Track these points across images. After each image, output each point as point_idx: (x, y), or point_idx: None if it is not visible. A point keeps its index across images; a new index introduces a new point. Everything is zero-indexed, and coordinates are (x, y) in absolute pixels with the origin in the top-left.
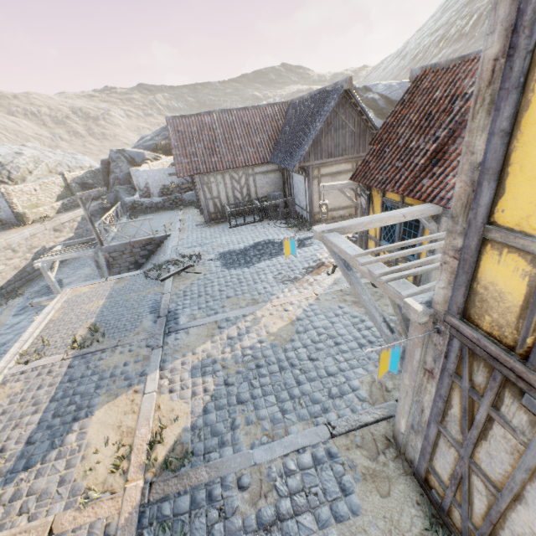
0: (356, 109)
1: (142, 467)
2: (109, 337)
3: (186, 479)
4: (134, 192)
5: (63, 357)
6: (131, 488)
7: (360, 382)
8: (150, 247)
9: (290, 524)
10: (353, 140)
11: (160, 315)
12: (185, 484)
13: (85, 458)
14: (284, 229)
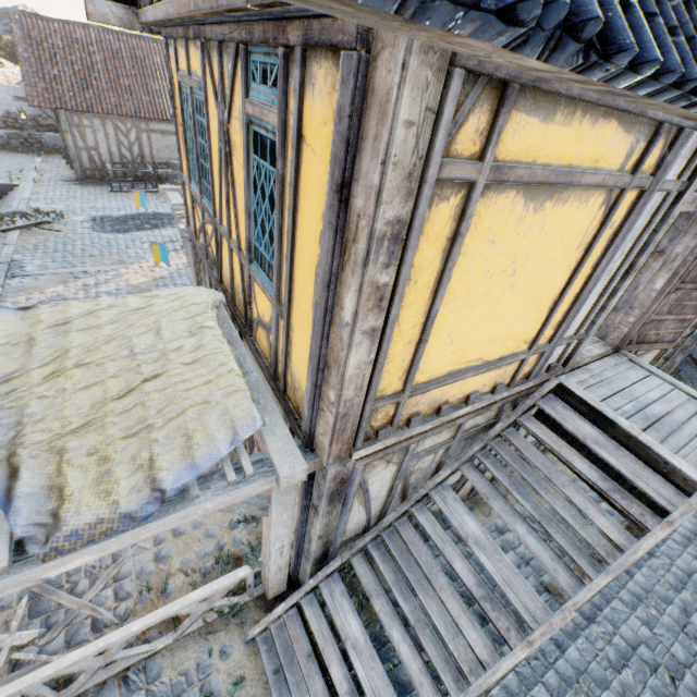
0: None
1: None
2: None
3: None
4: None
5: None
6: None
7: None
8: None
9: None
10: None
11: (0, 262)
12: None
13: None
14: None
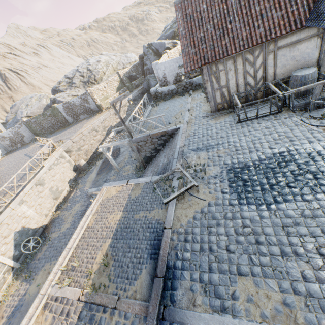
0: None
1: None
2: (113, 281)
3: None
4: None
5: (79, 294)
6: None
7: None
8: (164, 138)
9: None
10: None
11: (157, 272)
12: None
13: None
14: (319, 129)
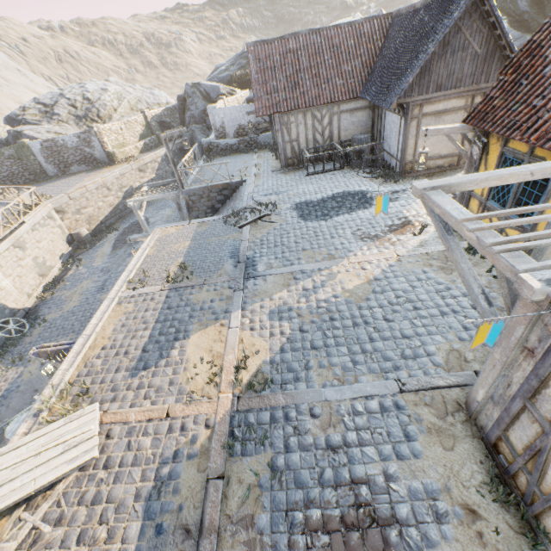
0: (488, 20)
1: (231, 384)
2: (196, 275)
3: (266, 400)
4: (208, 132)
5: (161, 288)
6: (223, 398)
7: (437, 348)
8: (226, 192)
9: (354, 451)
10: (474, 66)
11: (239, 261)
12: (266, 403)
13: (187, 369)
14: (367, 179)
